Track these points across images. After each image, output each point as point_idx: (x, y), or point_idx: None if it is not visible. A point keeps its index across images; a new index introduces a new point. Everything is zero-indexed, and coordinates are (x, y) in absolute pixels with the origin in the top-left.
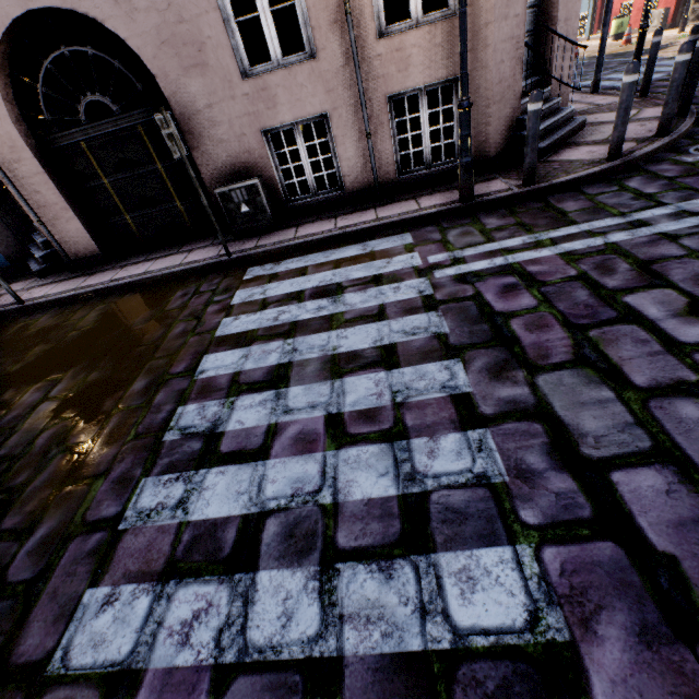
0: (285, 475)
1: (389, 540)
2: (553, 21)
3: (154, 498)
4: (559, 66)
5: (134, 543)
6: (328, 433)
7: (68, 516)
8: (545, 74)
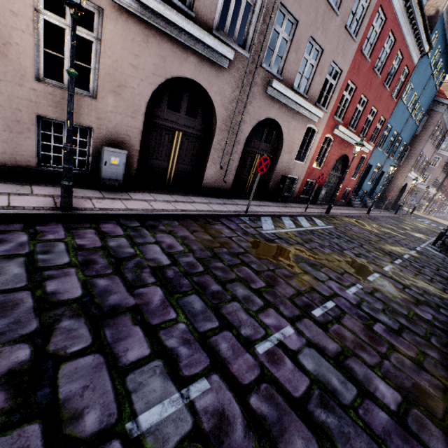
0: None
1: None
2: None
3: None
4: None
5: None
6: None
7: None
8: None
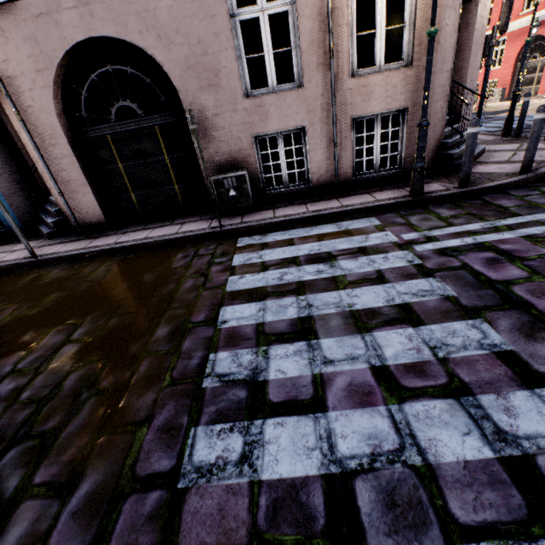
0: (354, 430)
1: (517, 514)
2: (463, 79)
3: (211, 451)
4: (465, 110)
5: (202, 506)
6: (381, 385)
7: (114, 468)
8: (456, 115)
